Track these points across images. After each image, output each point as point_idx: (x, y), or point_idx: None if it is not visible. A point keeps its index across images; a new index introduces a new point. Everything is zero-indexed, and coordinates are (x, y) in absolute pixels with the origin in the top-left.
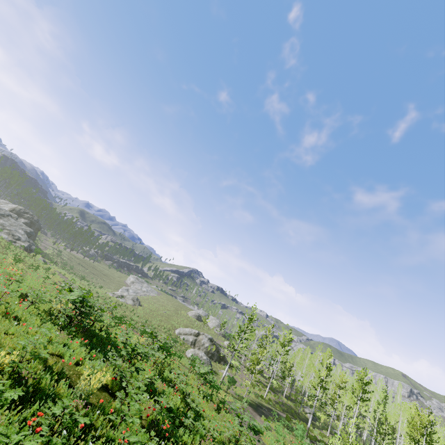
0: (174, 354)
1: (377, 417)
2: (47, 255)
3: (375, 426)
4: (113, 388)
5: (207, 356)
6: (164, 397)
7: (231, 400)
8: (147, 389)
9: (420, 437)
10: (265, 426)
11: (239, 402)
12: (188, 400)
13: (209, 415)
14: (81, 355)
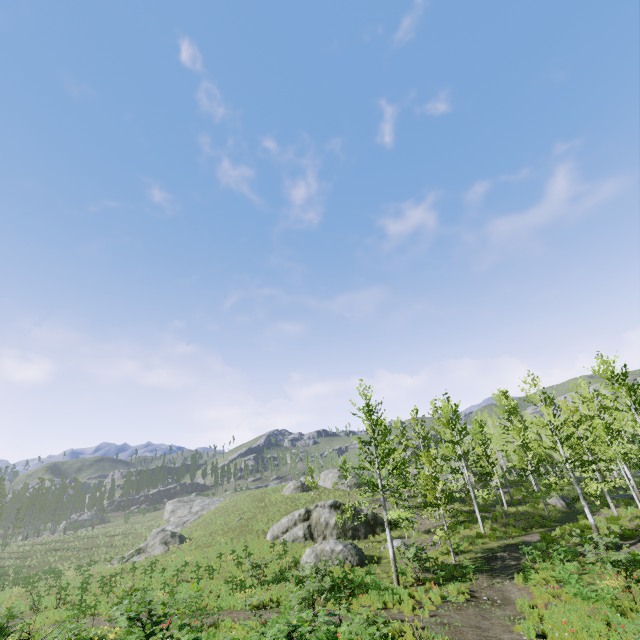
0: None
1: None
2: None
3: None
4: None
5: (346, 539)
6: None
7: (438, 599)
8: None
9: None
10: None
11: (455, 587)
12: None
13: None
14: None
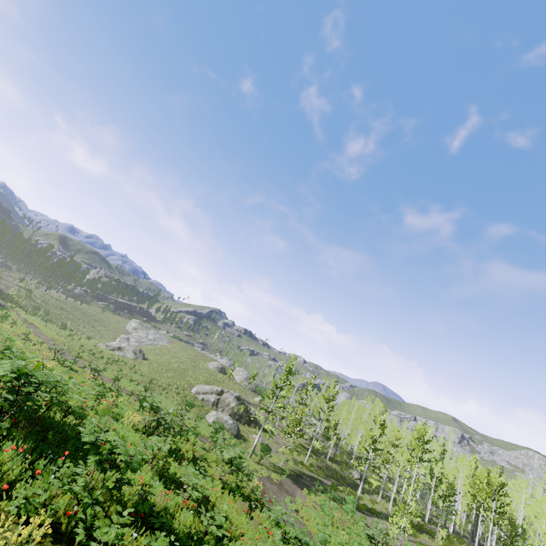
0: (187, 431)
1: (435, 476)
2: (10, 297)
3: (432, 486)
4: (69, 531)
5: (234, 418)
6: (160, 539)
7: (265, 474)
8: (136, 511)
9: (486, 498)
10: (320, 540)
11: (275, 475)
12: (203, 523)
13: (238, 543)
14: (12, 474)
